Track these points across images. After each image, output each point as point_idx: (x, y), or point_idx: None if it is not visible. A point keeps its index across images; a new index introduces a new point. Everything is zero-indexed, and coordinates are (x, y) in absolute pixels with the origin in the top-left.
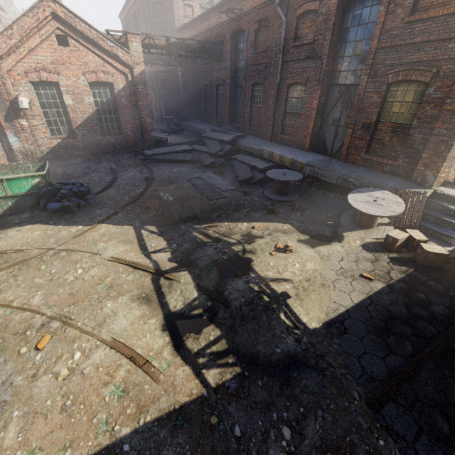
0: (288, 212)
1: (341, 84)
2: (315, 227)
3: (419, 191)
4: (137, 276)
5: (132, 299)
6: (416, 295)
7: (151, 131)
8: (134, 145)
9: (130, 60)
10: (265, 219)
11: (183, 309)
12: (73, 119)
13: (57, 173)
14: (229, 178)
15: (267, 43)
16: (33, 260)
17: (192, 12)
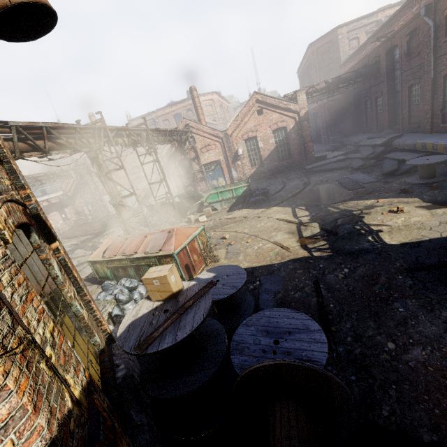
0: (425, 190)
1: None
2: (445, 198)
3: None
4: (289, 225)
5: (285, 233)
6: None
7: (312, 152)
8: (299, 164)
9: (297, 108)
10: (393, 196)
11: (309, 236)
12: (262, 155)
13: (253, 188)
14: (376, 174)
15: (419, 47)
16: (244, 220)
17: (357, 42)
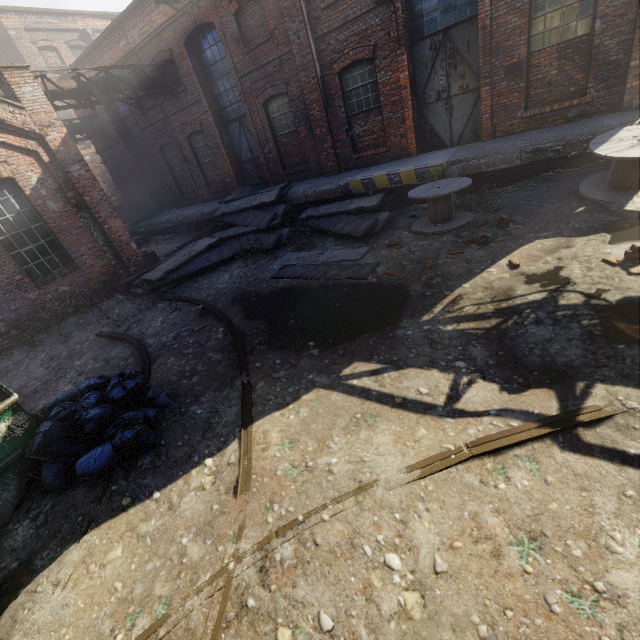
0: (498, 231)
1: (431, 34)
2: (582, 222)
3: None
4: (525, 465)
5: (635, 524)
6: None
7: (129, 243)
8: (108, 280)
9: (31, 122)
10: (500, 250)
11: None
12: None
13: None
14: (332, 245)
15: (269, 23)
16: (228, 639)
17: (59, 58)
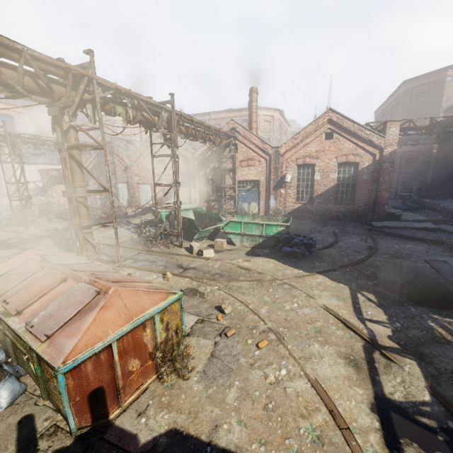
0: None
1: None
2: None
3: None
4: (347, 335)
5: (338, 354)
6: None
7: (384, 205)
8: (361, 215)
9: (382, 143)
10: None
11: (403, 403)
12: (315, 190)
13: (291, 227)
14: None
15: None
16: (266, 282)
17: None
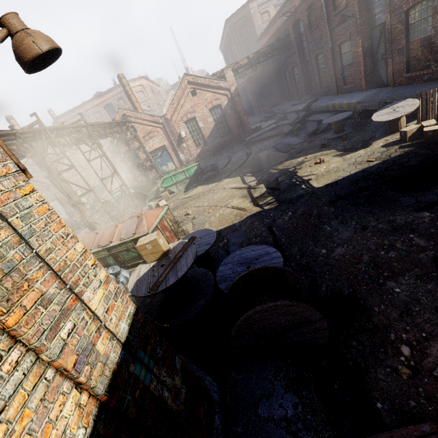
0: (338, 143)
1: (379, 24)
2: (351, 145)
3: (437, 88)
4: (241, 191)
5: (239, 198)
6: (400, 161)
7: (248, 124)
8: (239, 138)
9: (227, 85)
10: (316, 151)
11: (259, 196)
12: (205, 134)
13: (202, 166)
14: (302, 136)
15: (317, 21)
16: (201, 196)
17: (268, 15)
